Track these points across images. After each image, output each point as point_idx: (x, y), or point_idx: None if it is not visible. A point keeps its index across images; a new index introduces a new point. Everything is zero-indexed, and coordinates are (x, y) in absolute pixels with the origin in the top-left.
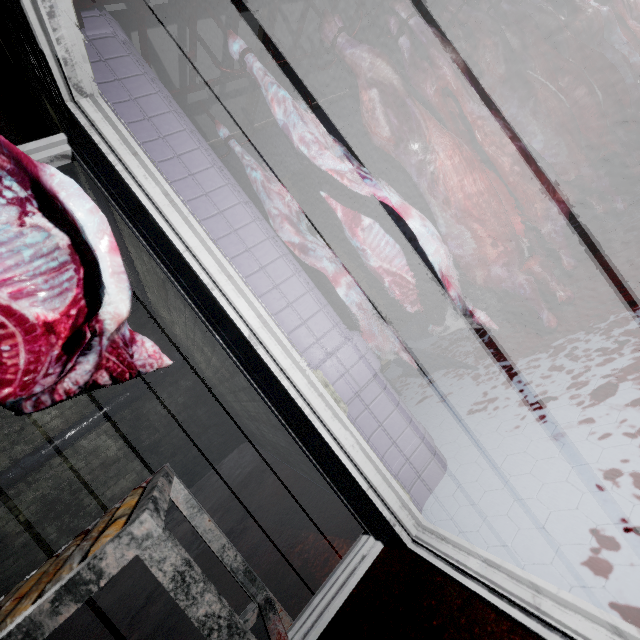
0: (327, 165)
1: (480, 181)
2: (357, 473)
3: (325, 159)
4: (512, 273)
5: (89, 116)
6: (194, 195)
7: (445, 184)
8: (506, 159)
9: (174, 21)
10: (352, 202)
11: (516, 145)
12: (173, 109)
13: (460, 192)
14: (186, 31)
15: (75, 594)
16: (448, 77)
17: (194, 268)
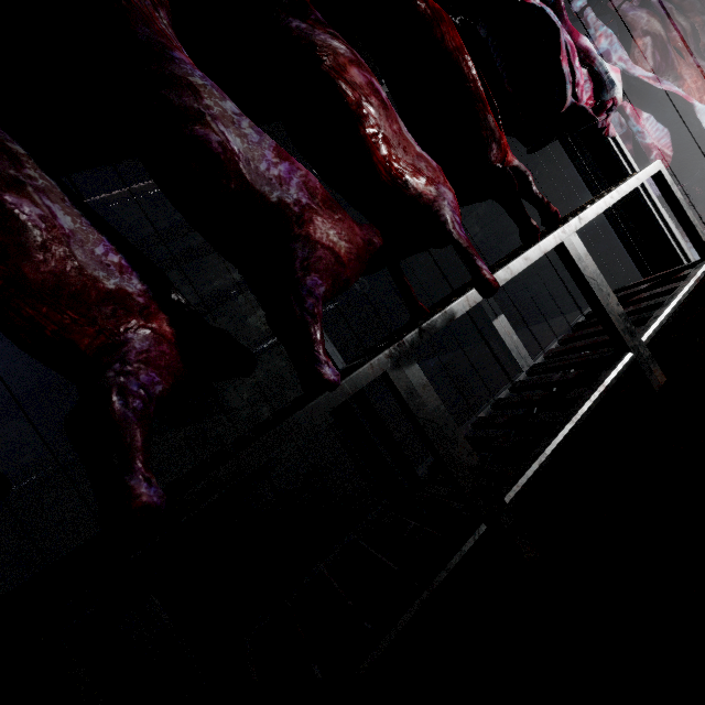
0: (638, 74)
1: None
2: (665, 229)
3: (636, 71)
4: None
5: None
6: None
7: None
8: None
9: None
10: (636, 104)
11: None
12: None
13: None
14: None
15: (650, 172)
16: (677, 39)
17: None
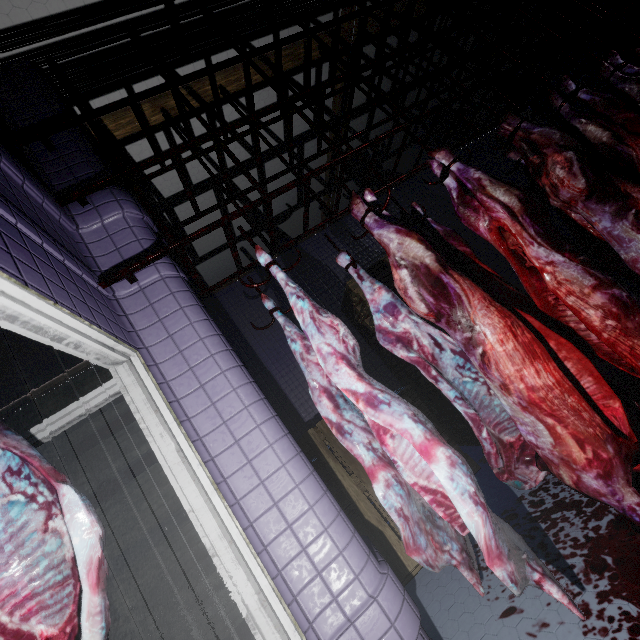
0: (343, 383)
1: (547, 372)
2: None
3: (342, 376)
4: (617, 489)
5: (123, 381)
6: (213, 426)
7: (500, 370)
8: (595, 310)
9: (254, 166)
10: None
11: (608, 292)
12: (203, 335)
13: (521, 382)
14: (264, 169)
15: None
16: (503, 218)
17: (197, 530)
